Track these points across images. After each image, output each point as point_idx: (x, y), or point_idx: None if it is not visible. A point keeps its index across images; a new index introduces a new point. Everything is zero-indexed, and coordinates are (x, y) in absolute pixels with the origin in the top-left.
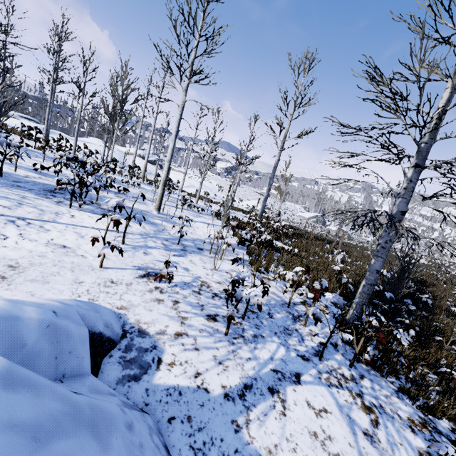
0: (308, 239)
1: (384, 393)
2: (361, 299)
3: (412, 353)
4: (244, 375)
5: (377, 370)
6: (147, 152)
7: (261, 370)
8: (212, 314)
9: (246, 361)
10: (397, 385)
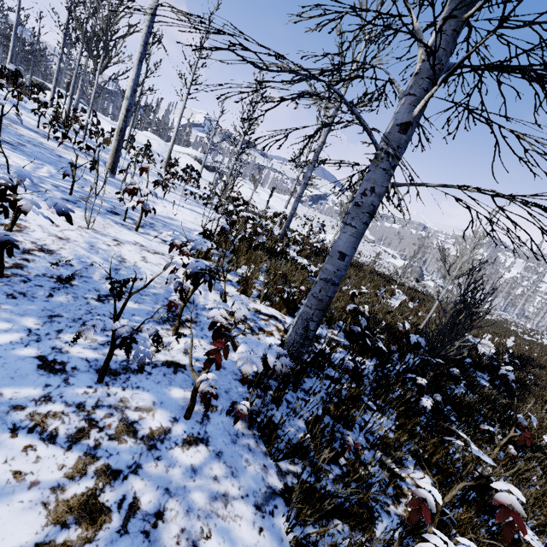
0: (363, 271)
1: (220, 488)
2: (307, 308)
3: (405, 437)
4: None
5: (265, 439)
6: (174, 133)
7: None
8: None
9: None
10: (295, 481)
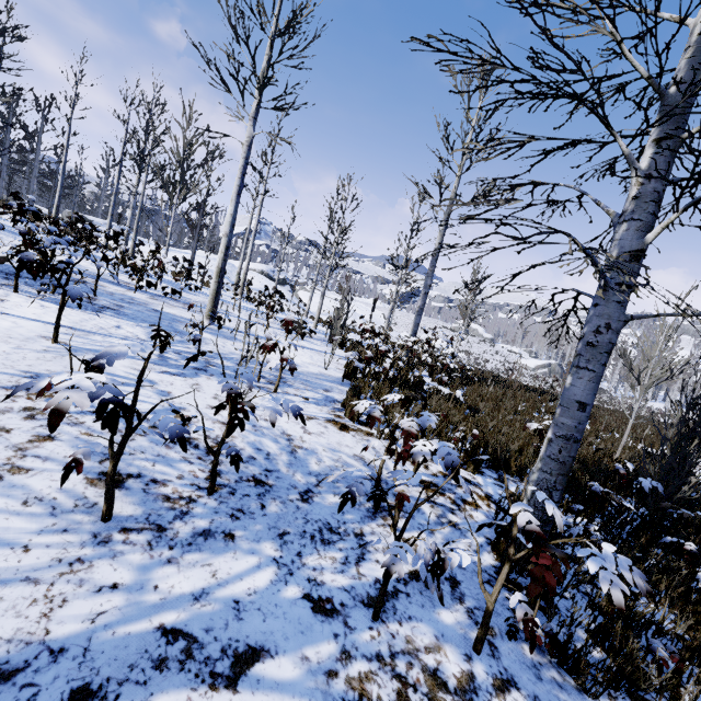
0: (509, 388)
1: None
2: (545, 475)
3: None
4: (26, 636)
5: (568, 668)
6: (249, 253)
7: (118, 627)
8: (124, 472)
9: (92, 593)
10: None
